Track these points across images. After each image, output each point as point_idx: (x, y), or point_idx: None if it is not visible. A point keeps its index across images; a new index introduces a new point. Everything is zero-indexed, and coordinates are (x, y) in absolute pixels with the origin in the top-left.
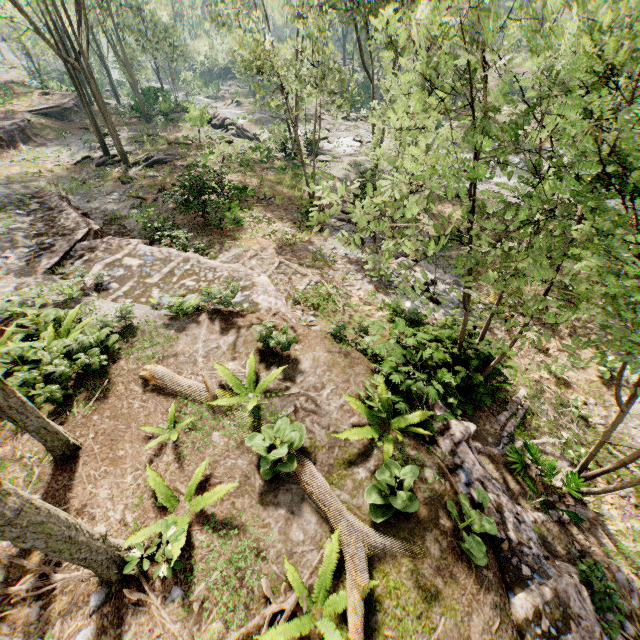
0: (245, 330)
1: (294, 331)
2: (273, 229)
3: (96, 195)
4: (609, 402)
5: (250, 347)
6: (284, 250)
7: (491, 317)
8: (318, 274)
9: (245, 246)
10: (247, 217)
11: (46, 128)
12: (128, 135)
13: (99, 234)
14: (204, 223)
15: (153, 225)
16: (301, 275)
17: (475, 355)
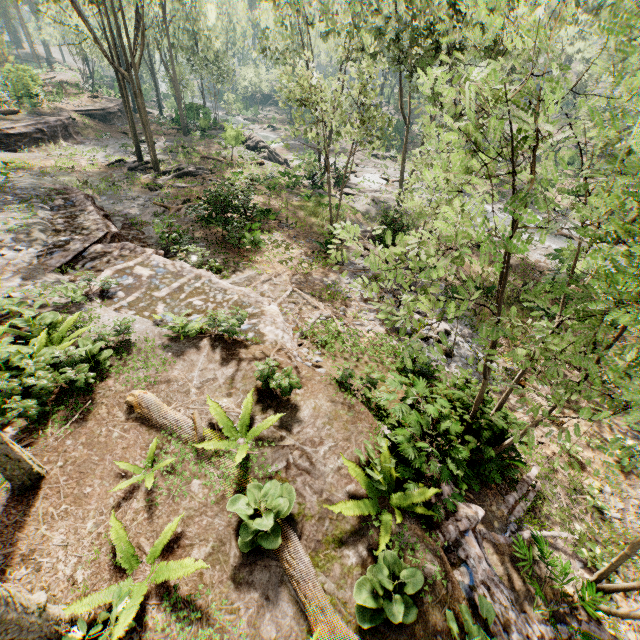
0: (246, 363)
1: (298, 372)
2: (290, 255)
3: (122, 198)
4: (626, 493)
5: (249, 384)
6: (298, 278)
7: (512, 389)
8: (330, 308)
9: (260, 269)
10: (266, 240)
11: (88, 128)
12: (164, 144)
13: (116, 238)
14: (222, 240)
15: (171, 236)
16: (312, 307)
17: (490, 427)
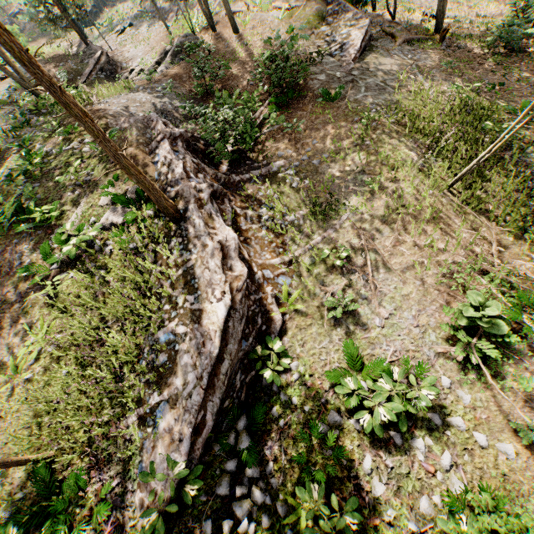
0: None
1: None
2: None
3: None
4: None
5: None
6: None
7: None
8: None
9: None
10: None
11: None
12: None
13: None
14: None
15: None
16: None
17: None
